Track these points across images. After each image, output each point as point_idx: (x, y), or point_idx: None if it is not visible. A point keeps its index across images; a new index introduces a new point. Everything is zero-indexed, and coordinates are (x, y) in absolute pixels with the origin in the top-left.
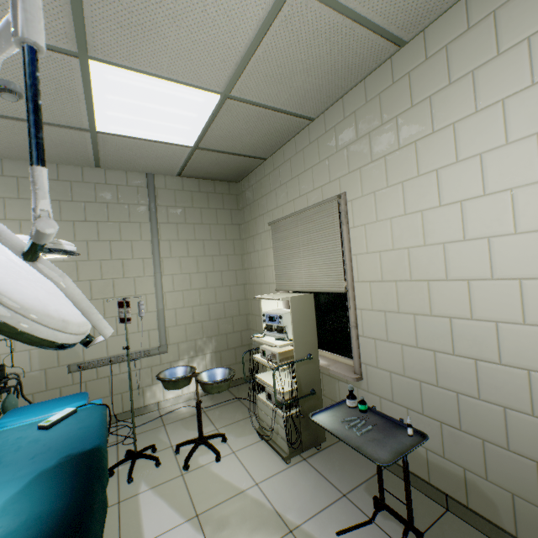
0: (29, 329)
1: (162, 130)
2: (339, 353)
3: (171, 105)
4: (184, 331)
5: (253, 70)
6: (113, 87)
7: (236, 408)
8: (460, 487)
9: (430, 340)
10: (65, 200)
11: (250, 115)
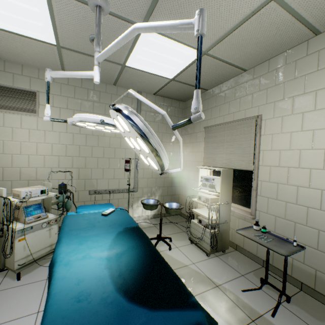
0: (163, 160)
1: (160, 68)
2: (239, 204)
3: (173, 55)
4: (146, 182)
5: (227, 40)
6: (148, 43)
7: (172, 227)
8: (311, 279)
9: (306, 201)
10: (96, 101)
11: (212, 65)
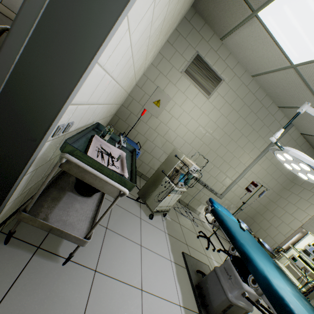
0: None
1: None
2: None
3: None
4: (232, 196)
5: None
6: None
7: None
8: None
9: None
10: (253, 112)
11: None
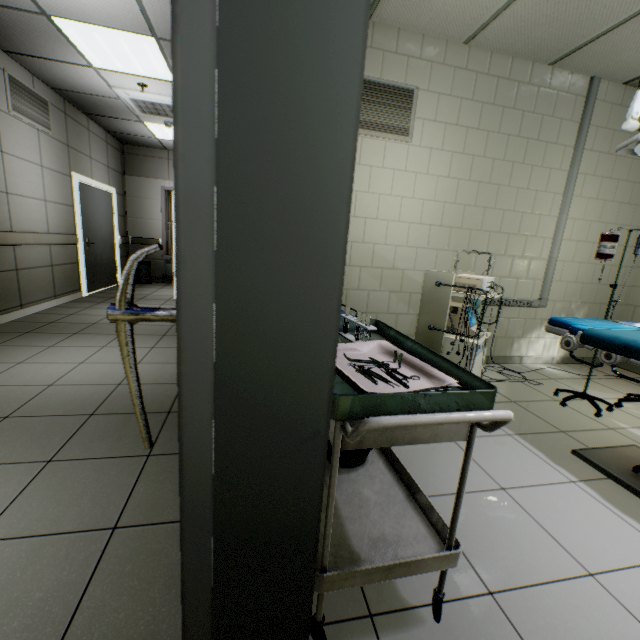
0: None
1: None
2: None
3: None
4: (563, 289)
5: None
6: None
7: (627, 385)
8: None
9: None
10: (507, 107)
11: None
